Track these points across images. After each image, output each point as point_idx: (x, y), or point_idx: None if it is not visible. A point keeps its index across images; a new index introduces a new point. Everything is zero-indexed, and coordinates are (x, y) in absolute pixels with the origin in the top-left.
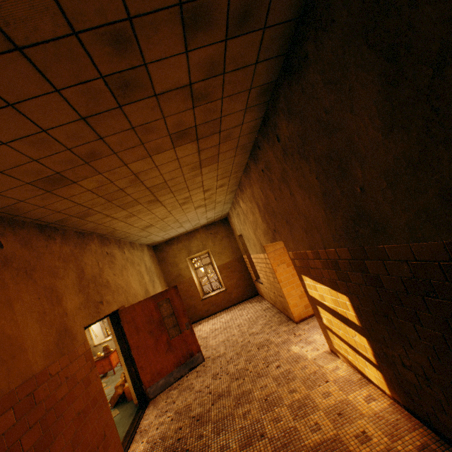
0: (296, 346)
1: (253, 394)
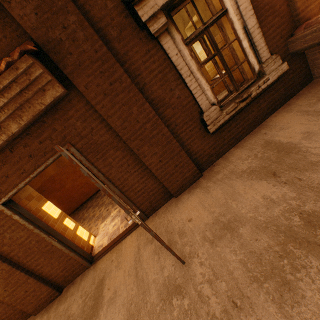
0: (115, 212)
1: (100, 208)
